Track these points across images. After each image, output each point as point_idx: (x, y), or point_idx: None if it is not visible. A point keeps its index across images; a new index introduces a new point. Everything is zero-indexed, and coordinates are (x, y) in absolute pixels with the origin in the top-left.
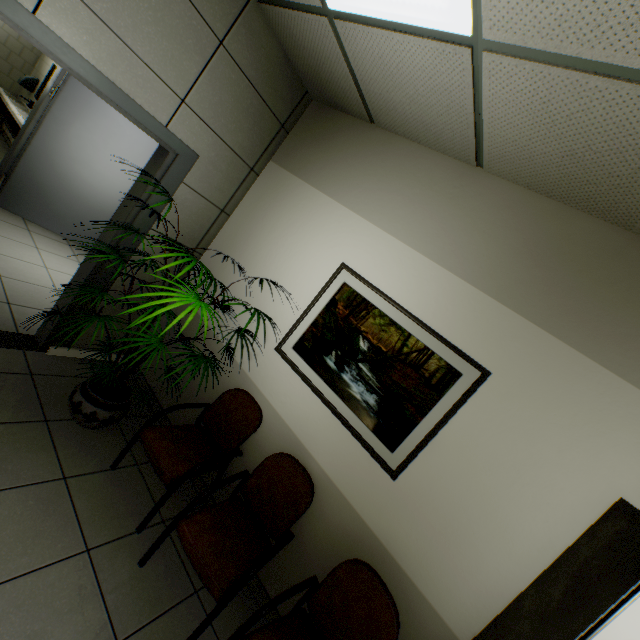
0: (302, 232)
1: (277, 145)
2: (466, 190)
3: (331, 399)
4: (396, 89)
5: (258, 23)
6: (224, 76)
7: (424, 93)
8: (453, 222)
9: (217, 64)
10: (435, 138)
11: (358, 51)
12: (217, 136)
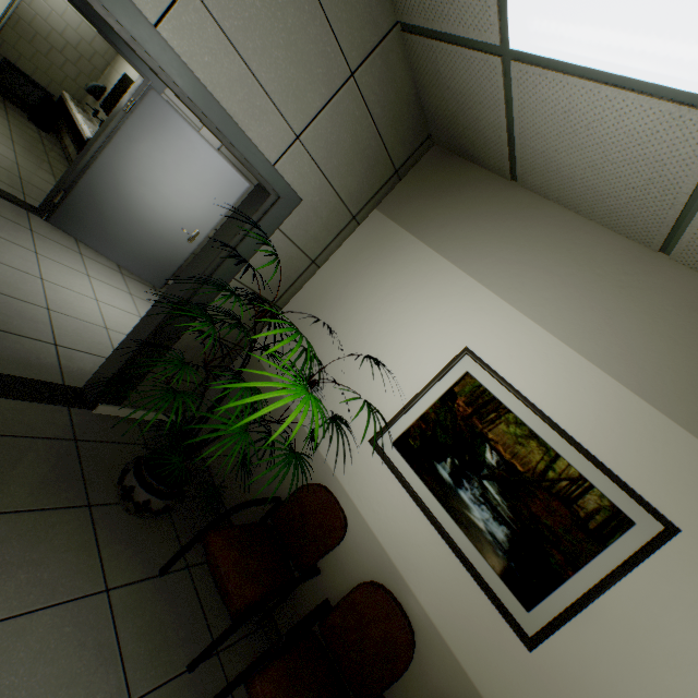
0: (412, 300)
1: (386, 192)
2: (642, 279)
3: (442, 520)
4: (572, 150)
5: (396, 55)
6: (347, 112)
7: (617, 160)
8: (623, 318)
9: (343, 98)
10: (606, 211)
11: (532, 100)
12: (325, 179)
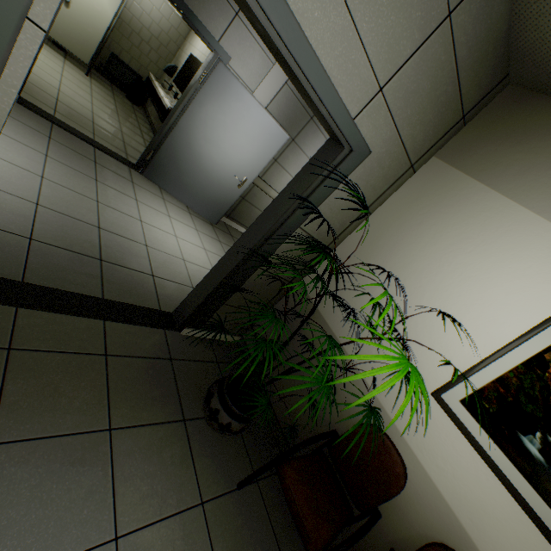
0: (482, 252)
1: (447, 138)
2: None
3: (530, 500)
4: None
5: None
6: (433, 57)
7: None
8: None
9: (433, 42)
10: None
11: None
12: (395, 129)
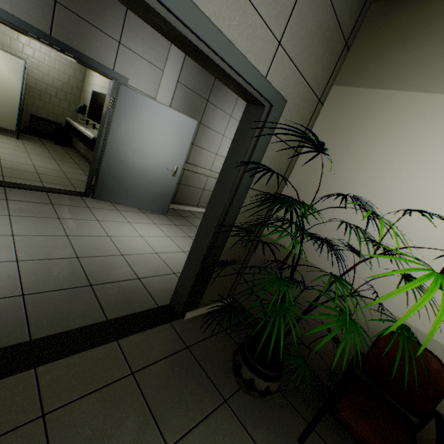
0: (417, 145)
1: (339, 67)
2: None
3: None
4: None
5: None
6: None
7: None
8: None
9: None
10: None
11: None
12: (299, 74)
